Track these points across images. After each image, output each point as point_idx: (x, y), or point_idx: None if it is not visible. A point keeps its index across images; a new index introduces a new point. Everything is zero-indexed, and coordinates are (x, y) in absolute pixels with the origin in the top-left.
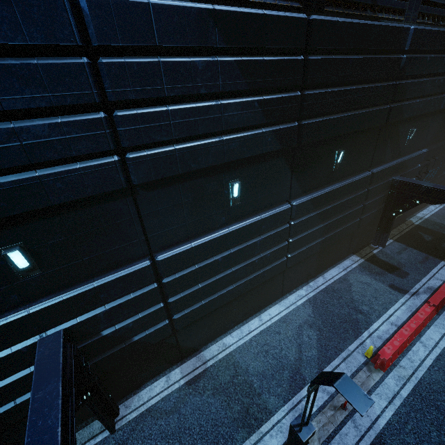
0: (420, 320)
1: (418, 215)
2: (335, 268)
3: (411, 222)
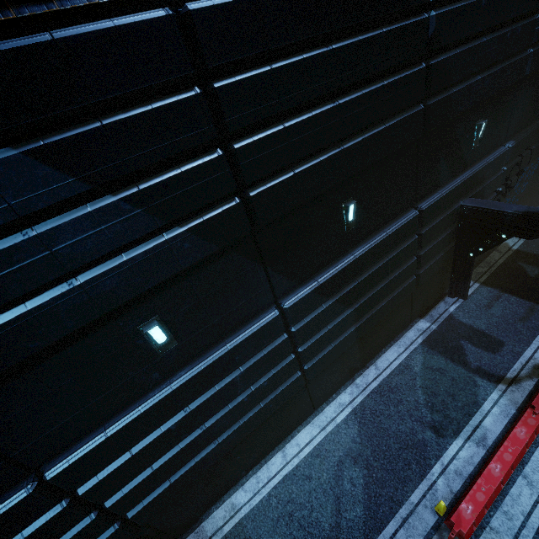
0: (519, 444)
1: None
2: (393, 348)
3: (507, 247)
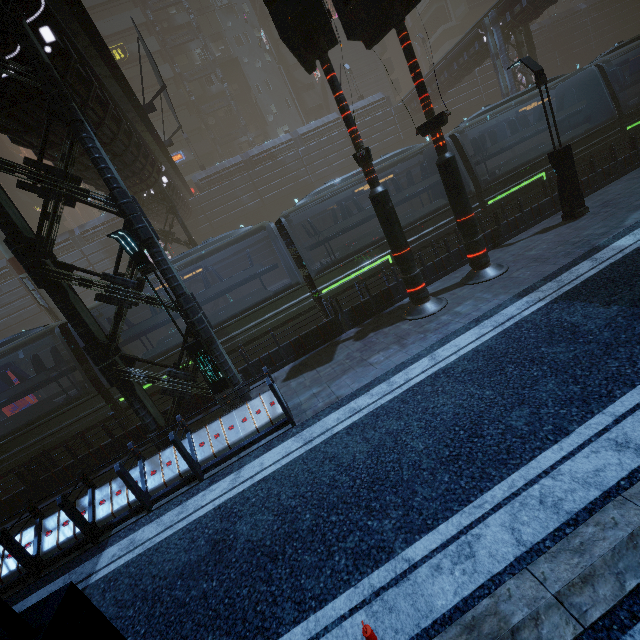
0: None
1: None
2: None
3: None
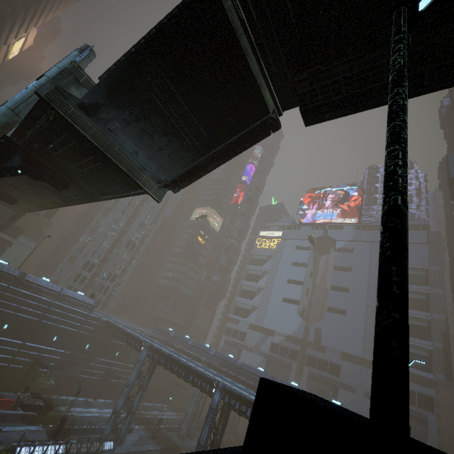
0: None
1: (62, 396)
2: None
3: (52, 396)
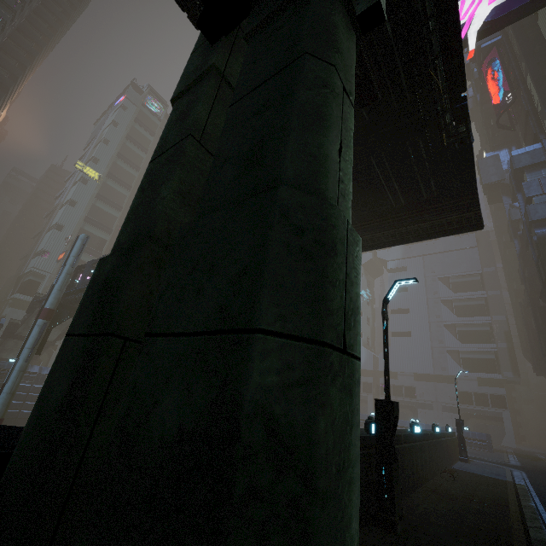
0: None
1: None
2: None
3: None
